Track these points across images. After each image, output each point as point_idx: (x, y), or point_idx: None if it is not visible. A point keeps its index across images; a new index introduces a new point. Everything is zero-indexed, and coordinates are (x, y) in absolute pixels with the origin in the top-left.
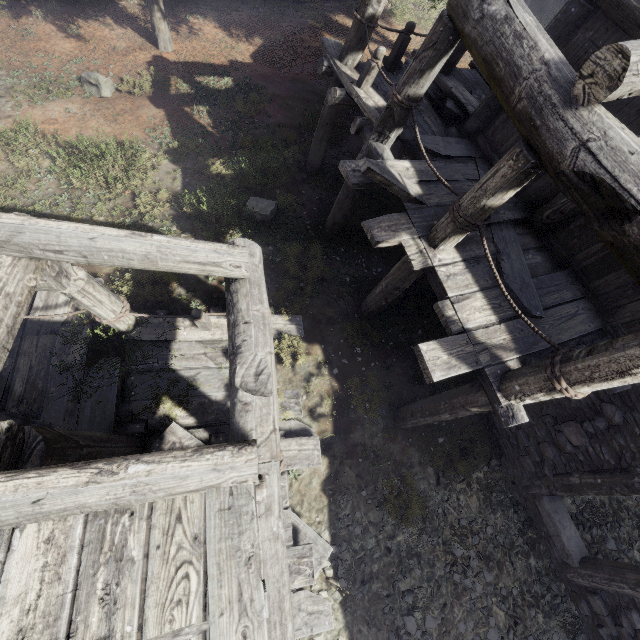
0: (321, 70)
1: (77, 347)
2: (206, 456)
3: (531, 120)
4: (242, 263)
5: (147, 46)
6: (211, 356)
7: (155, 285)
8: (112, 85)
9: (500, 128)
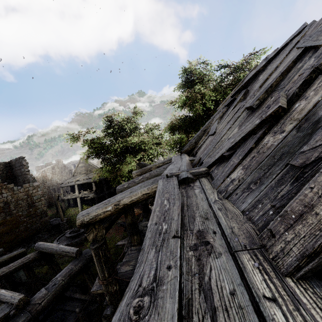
0: None
1: None
2: (14, 293)
3: None
4: (74, 252)
5: (140, 211)
6: (79, 306)
7: None
8: None
9: None
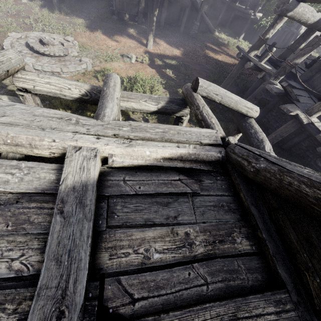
0: (239, 56)
1: None
2: None
3: None
4: (258, 110)
5: (142, 46)
6: None
7: None
8: (135, 58)
9: (316, 79)
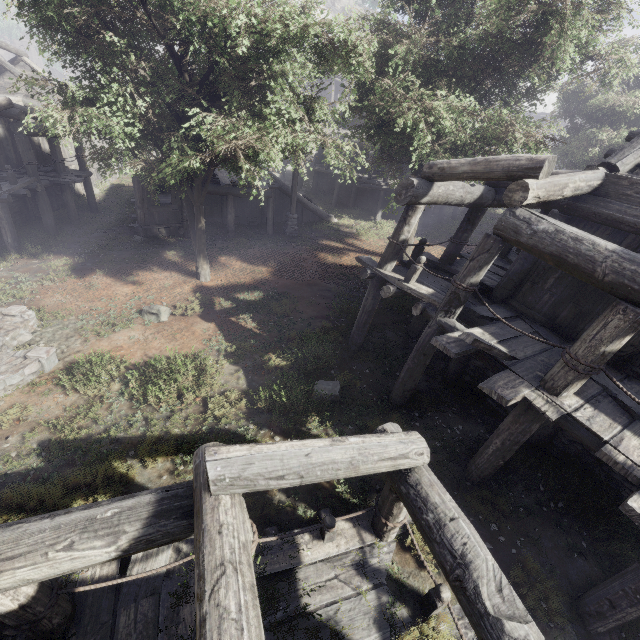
0: (365, 276)
1: (187, 608)
2: None
3: (627, 286)
4: (424, 449)
5: (190, 280)
6: (344, 578)
7: (251, 495)
8: (168, 311)
9: (528, 292)
